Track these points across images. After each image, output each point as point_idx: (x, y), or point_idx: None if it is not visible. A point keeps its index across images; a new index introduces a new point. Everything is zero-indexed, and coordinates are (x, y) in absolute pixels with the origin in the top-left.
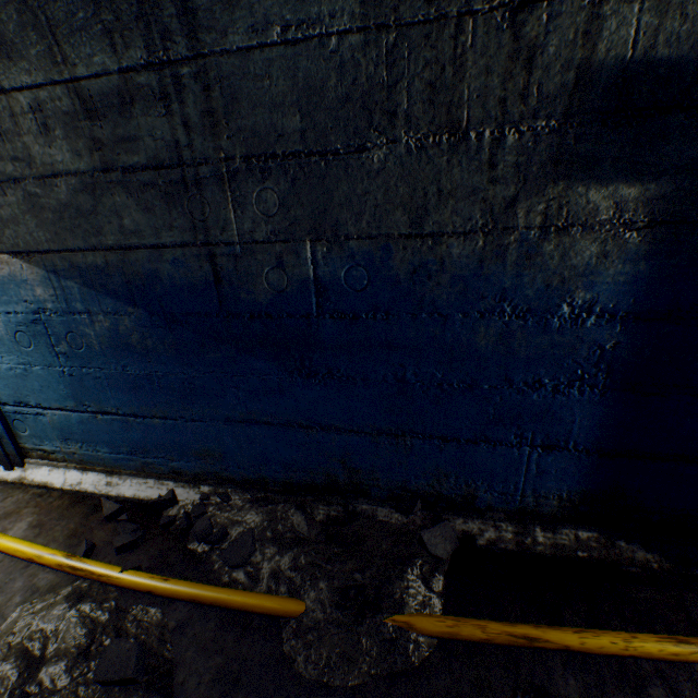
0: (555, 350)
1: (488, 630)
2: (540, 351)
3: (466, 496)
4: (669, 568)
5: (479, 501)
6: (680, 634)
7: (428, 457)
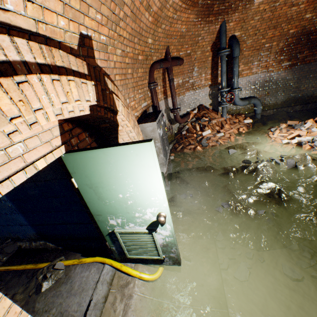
0: (3, 207)
1: (1, 268)
2: (1, 207)
3: (18, 237)
4: (56, 247)
5: (21, 237)
6: (42, 262)
7: (3, 230)
